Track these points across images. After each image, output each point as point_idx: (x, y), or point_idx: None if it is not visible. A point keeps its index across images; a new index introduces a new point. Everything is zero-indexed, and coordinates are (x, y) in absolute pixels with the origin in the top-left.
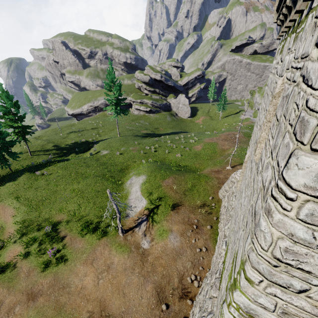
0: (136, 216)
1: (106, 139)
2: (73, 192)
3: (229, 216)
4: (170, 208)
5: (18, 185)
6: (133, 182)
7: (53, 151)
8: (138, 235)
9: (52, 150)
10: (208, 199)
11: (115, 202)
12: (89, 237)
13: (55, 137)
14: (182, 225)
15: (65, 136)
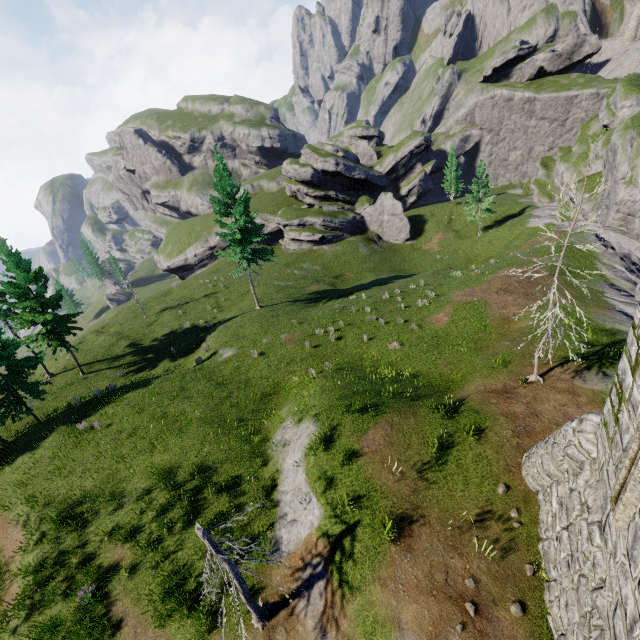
0: (297, 554)
1: (231, 319)
2: (151, 473)
3: (592, 608)
4: (388, 534)
5: (38, 463)
6: (287, 439)
7: (127, 358)
8: (304, 628)
9: (125, 356)
10: (495, 495)
11: (224, 554)
12: (177, 629)
13: (134, 324)
14: (428, 601)
15: (152, 320)
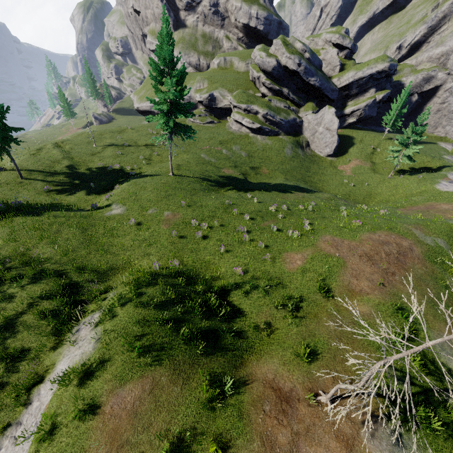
0: None
1: (145, 177)
2: None
3: None
4: None
5: None
6: (79, 337)
7: (60, 176)
8: None
9: (60, 174)
10: None
11: None
12: None
13: (83, 149)
14: None
15: (97, 150)
